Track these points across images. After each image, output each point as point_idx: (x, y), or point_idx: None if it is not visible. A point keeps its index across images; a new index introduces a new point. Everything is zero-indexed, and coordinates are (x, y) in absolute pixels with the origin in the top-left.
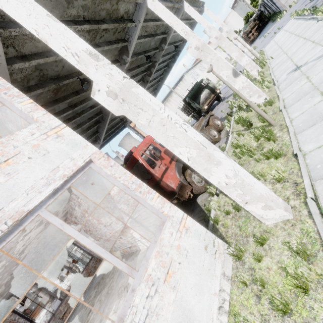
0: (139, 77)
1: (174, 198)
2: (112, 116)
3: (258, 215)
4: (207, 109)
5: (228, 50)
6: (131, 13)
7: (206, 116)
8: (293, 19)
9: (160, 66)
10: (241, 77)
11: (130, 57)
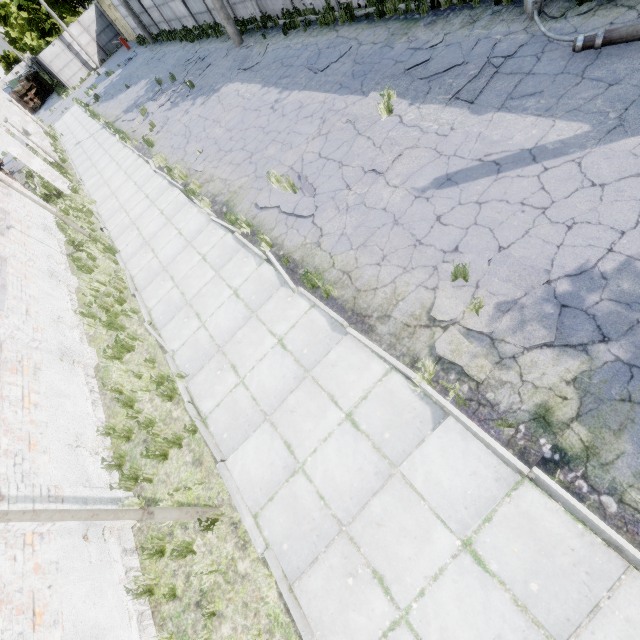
0: None
1: None
2: None
3: (62, 189)
4: None
5: (7, 111)
6: None
7: None
8: (77, 106)
9: None
10: (34, 138)
11: None
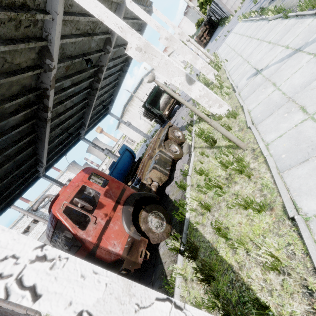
0: (85, 85)
1: (121, 270)
2: (55, 132)
3: None
4: (168, 114)
5: (181, 52)
6: (42, 0)
7: (165, 127)
8: (241, 22)
9: (112, 70)
10: (197, 85)
11: (56, 61)
